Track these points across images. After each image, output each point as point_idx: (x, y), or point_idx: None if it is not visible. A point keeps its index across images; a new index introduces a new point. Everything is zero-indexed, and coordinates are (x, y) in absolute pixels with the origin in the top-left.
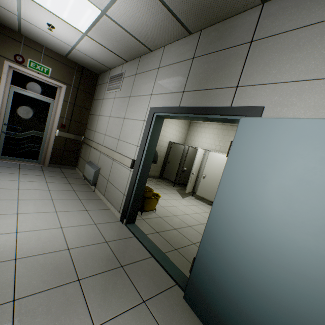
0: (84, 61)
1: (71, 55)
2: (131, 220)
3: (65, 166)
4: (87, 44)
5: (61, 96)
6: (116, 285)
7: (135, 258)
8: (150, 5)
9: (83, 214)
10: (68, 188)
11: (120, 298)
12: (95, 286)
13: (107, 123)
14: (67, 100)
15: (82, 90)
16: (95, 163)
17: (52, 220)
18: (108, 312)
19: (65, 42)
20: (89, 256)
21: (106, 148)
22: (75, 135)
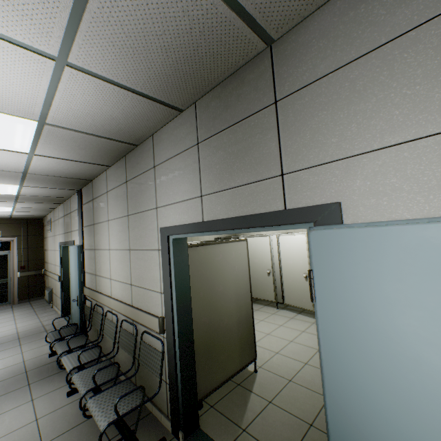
0: (25, 216)
1: (14, 217)
2: (67, 313)
3: (34, 299)
4: (18, 213)
5: (15, 246)
6: (38, 336)
7: (58, 327)
8: (32, 203)
9: (35, 320)
10: (31, 311)
11: (38, 338)
12: (27, 338)
13: (51, 255)
14: (21, 247)
15: (31, 235)
16: (51, 287)
17: (12, 327)
18: (29, 341)
19: (4, 215)
20: (29, 332)
21: (52, 273)
22: (36, 271)
